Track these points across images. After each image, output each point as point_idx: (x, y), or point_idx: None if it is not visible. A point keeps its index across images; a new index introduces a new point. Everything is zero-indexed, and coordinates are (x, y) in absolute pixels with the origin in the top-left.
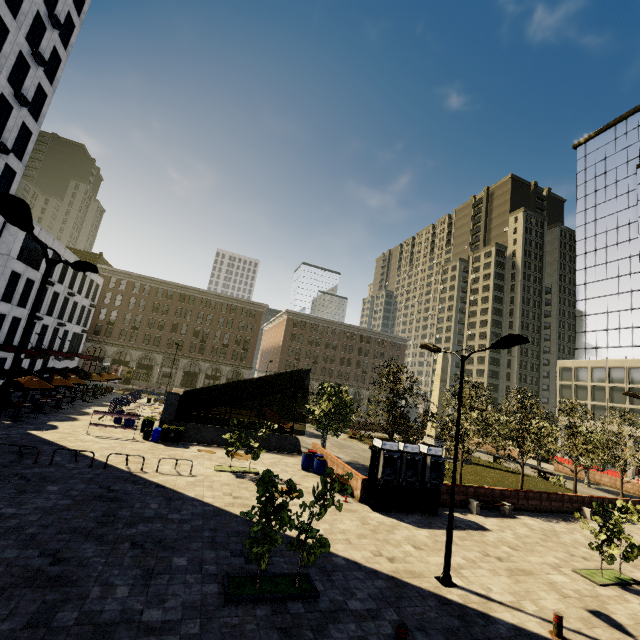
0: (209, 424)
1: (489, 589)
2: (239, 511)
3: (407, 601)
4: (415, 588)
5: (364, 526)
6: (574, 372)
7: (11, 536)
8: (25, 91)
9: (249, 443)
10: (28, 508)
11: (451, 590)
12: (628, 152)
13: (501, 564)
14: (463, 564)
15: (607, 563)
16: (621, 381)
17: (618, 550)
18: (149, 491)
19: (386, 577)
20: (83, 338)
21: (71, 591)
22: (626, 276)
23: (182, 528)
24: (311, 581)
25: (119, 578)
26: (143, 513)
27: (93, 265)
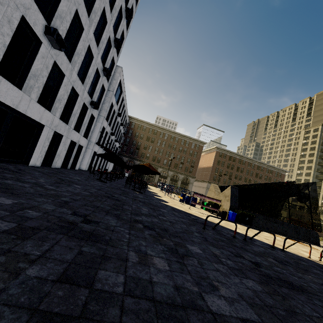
0: None
1: None
2: None
3: None
4: None
5: None
6: None
7: None
8: None
9: None
10: None
11: None
12: None
13: None
14: None
15: None
16: None
17: None
18: None
19: None
20: (117, 150)
21: None
22: None
23: None
24: None
25: None
26: None
27: None
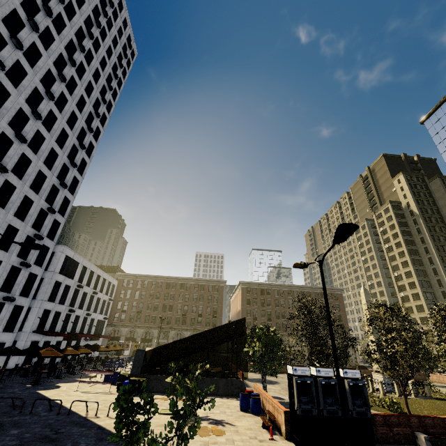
0: None
1: None
2: None
3: None
4: None
5: None
6: None
7: None
8: (66, 181)
9: (186, 384)
10: None
11: None
12: None
13: None
14: None
15: None
16: None
17: None
18: (88, 432)
19: None
20: (105, 323)
21: None
22: None
23: None
24: None
25: None
26: None
27: (38, 244)
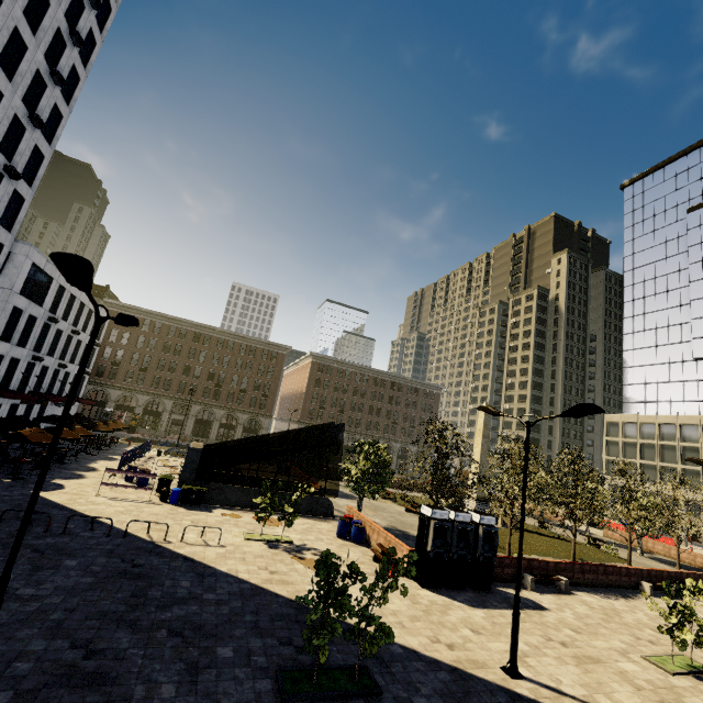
0: (230, 482)
1: (559, 681)
2: (279, 589)
3: (475, 697)
4: (481, 681)
5: (415, 606)
6: (622, 428)
7: (35, 623)
8: (40, 112)
9: (282, 508)
10: (48, 588)
11: (519, 683)
12: (677, 195)
13: (566, 650)
14: (527, 651)
15: (679, 649)
16: (672, 439)
17: (691, 635)
18: (177, 565)
19: (449, 668)
20: (85, 380)
21: (112, 691)
22: (676, 326)
23: (221, 611)
24: (371, 675)
25: (162, 674)
26: (175, 593)
27: (136, 318)
